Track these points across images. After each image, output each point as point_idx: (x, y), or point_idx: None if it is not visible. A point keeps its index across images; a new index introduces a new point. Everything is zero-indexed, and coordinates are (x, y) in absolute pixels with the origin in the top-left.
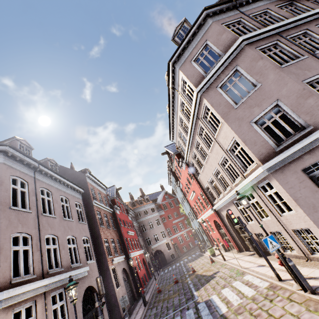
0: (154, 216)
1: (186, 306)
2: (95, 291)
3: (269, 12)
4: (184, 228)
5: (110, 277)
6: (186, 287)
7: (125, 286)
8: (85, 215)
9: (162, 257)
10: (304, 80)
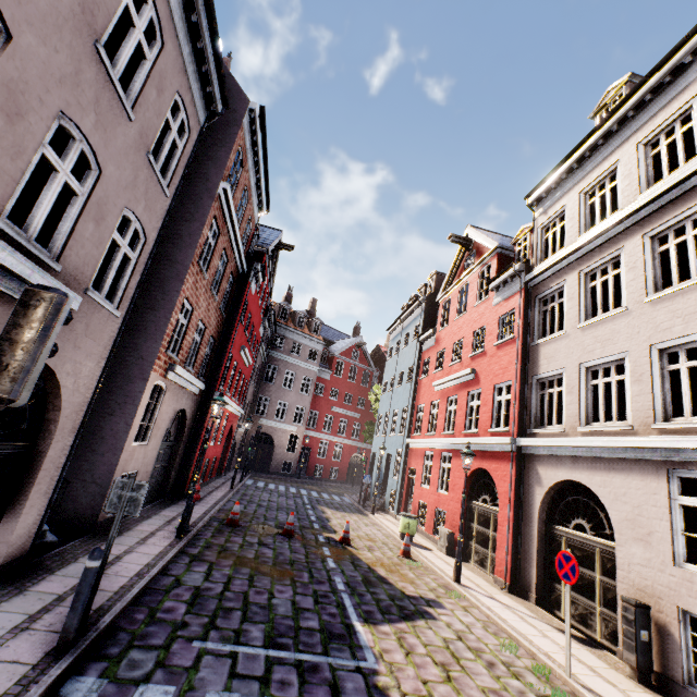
0: (308, 368)
1: (324, 664)
2: (55, 395)
3: None
4: (346, 434)
5: (135, 401)
6: (320, 575)
7: (159, 451)
8: (183, 175)
9: (266, 453)
10: None
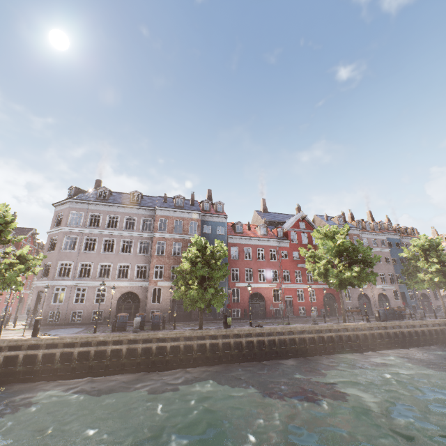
0: None
1: None
2: None
3: (101, 216)
4: None
5: None
6: None
7: None
8: None
9: None
10: (61, 261)
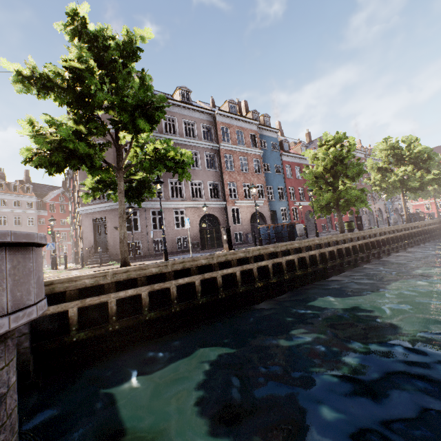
0: (29, 212)
1: None
2: None
3: None
4: (68, 239)
5: None
6: None
7: None
8: None
9: None
10: None
